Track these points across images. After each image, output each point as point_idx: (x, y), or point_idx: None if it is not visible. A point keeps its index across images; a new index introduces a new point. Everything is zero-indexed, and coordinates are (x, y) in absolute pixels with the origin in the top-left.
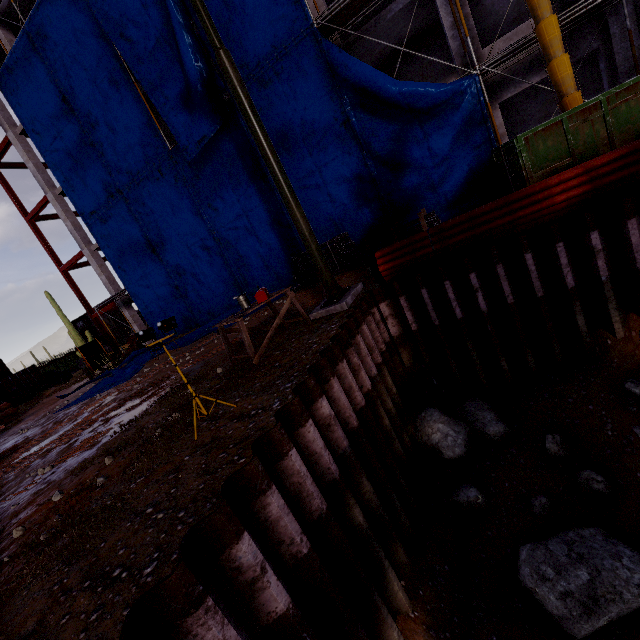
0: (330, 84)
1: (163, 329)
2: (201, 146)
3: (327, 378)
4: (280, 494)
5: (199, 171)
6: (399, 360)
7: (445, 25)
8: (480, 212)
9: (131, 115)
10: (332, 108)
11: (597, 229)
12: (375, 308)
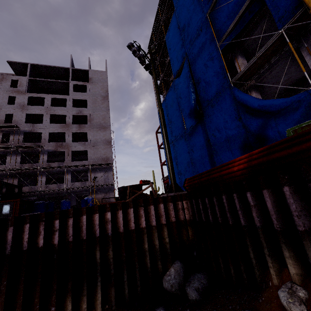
0: (234, 104)
1: (94, 178)
2: (190, 129)
3: (118, 209)
4: (73, 222)
5: (191, 137)
6: (186, 232)
7: (309, 64)
8: (213, 168)
9: (178, 119)
10: (234, 113)
11: (249, 191)
12: (180, 202)
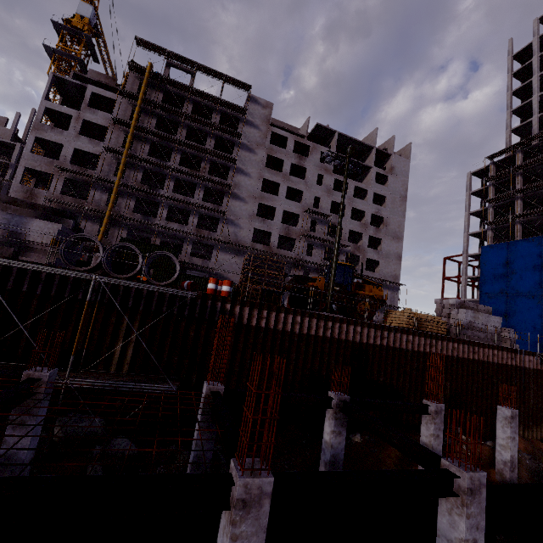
0: None
1: None
2: None
3: None
4: None
5: None
6: None
7: None
8: None
9: (534, 278)
10: None
11: None
12: None
